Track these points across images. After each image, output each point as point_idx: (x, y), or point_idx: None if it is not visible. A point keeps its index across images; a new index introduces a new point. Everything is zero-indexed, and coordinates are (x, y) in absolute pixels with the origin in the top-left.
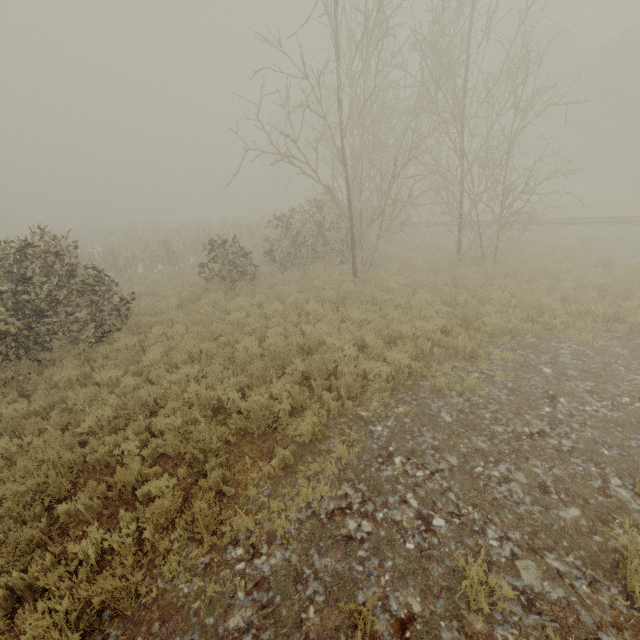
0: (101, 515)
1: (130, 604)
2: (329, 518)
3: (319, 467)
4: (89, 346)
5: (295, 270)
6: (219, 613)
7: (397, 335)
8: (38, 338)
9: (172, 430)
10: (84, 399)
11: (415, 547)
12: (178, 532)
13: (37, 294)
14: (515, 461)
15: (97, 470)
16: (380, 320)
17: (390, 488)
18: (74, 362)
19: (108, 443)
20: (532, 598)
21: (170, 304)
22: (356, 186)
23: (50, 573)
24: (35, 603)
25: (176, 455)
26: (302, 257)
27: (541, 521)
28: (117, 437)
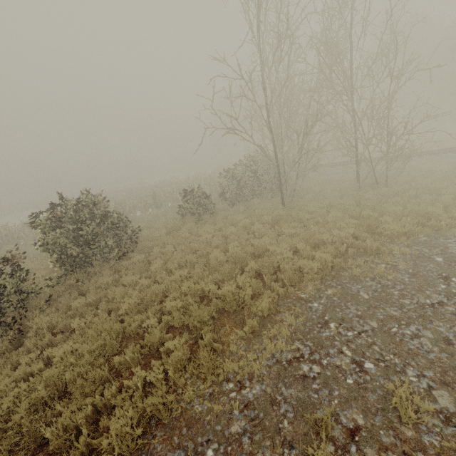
0: (139, 364)
1: (166, 417)
2: (289, 364)
3: (276, 331)
4: (116, 262)
5: (240, 204)
6: (223, 423)
7: (320, 242)
8: (86, 258)
9: (176, 311)
10: (119, 294)
11: (353, 382)
12: (189, 373)
13: (86, 231)
14: (422, 323)
15: (132, 337)
16: (306, 232)
17: (329, 344)
18: (109, 272)
19: (137, 320)
20: (448, 416)
21: (161, 233)
22: (279, 144)
23: (117, 396)
24: (108, 416)
25: (180, 327)
26: (244, 196)
27: (448, 364)
28: (142, 316)
